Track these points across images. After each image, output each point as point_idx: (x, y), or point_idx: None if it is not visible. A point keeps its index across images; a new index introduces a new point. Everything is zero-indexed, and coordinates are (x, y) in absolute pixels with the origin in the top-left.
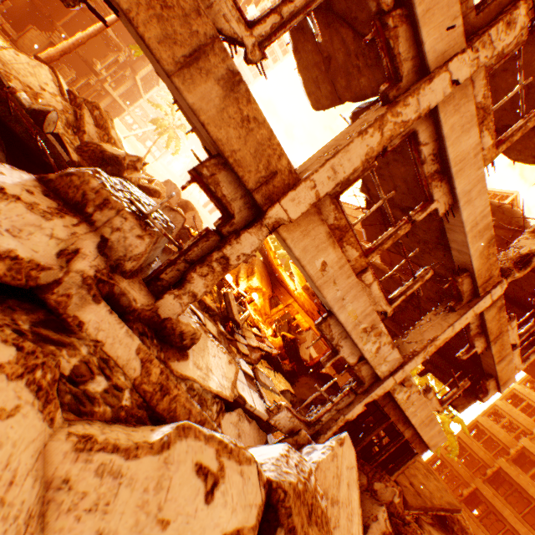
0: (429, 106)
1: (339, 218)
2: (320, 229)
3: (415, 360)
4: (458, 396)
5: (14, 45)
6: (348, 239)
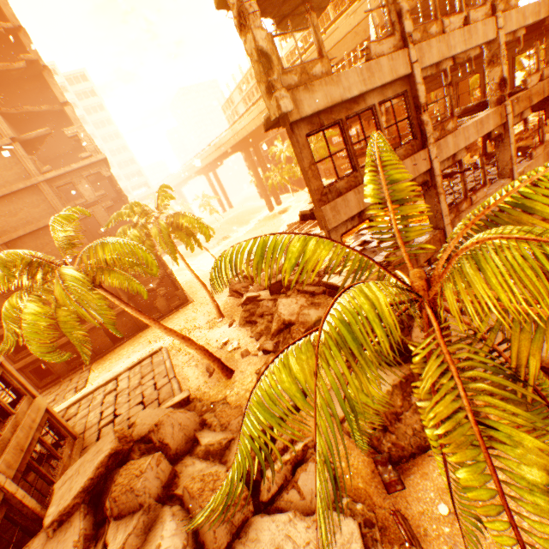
0: (439, 170)
1: (453, 212)
2: (455, 222)
3: (514, 171)
4: (544, 111)
5: (165, 316)
6: (459, 208)
